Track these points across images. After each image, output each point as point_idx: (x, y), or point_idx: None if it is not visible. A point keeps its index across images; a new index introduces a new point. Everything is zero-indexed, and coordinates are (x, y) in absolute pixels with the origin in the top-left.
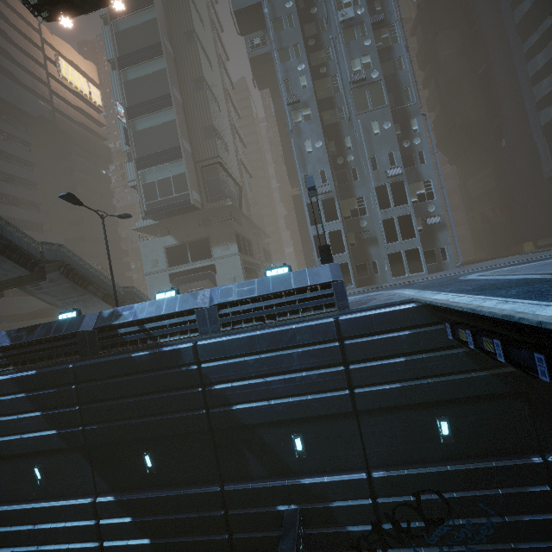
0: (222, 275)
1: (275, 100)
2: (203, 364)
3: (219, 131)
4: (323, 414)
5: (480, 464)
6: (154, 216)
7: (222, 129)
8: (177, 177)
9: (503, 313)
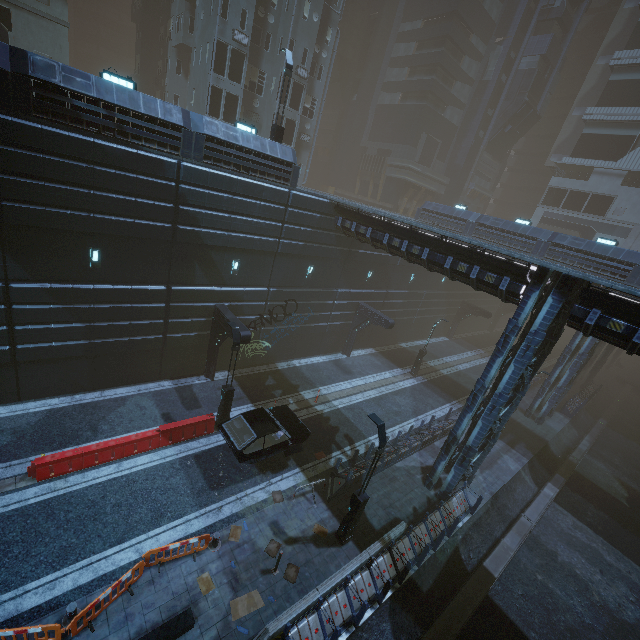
0: (24, 41)
1: None
2: (184, 185)
3: None
4: (260, 250)
5: (317, 290)
6: None
7: None
8: None
9: (389, 216)
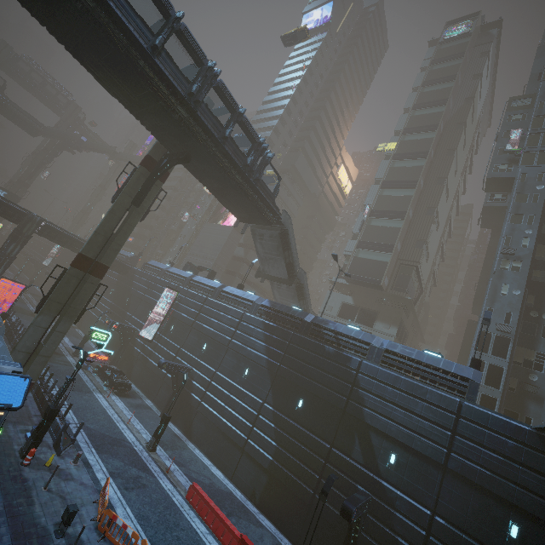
0: None
1: (493, 238)
2: (360, 374)
3: (428, 245)
4: (420, 451)
5: None
6: (350, 279)
7: (431, 244)
8: (380, 263)
9: None
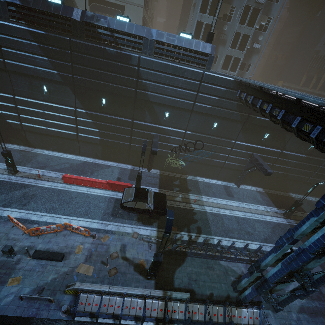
0: None
1: None
2: (141, 68)
3: None
4: (181, 107)
5: (218, 138)
6: None
7: None
8: None
9: (262, 84)
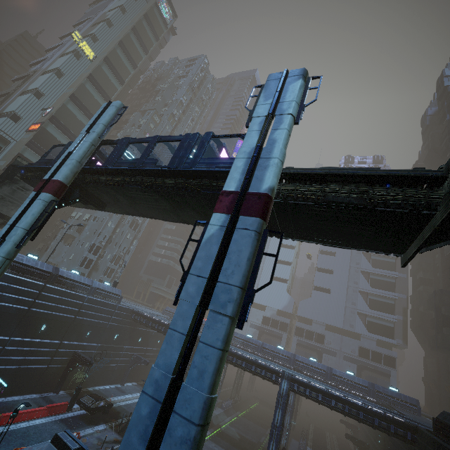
0: None
1: None
2: (85, 303)
3: None
4: (101, 326)
5: (117, 346)
6: None
7: None
8: None
9: (153, 315)
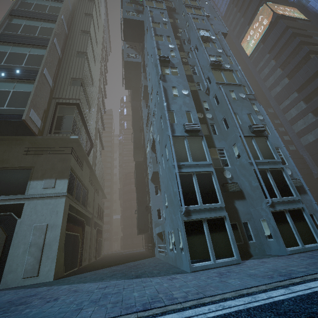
0: (28, 221)
1: (134, 101)
2: None
3: (87, 90)
4: None
5: None
6: None
7: (90, 95)
8: (19, 93)
9: None
